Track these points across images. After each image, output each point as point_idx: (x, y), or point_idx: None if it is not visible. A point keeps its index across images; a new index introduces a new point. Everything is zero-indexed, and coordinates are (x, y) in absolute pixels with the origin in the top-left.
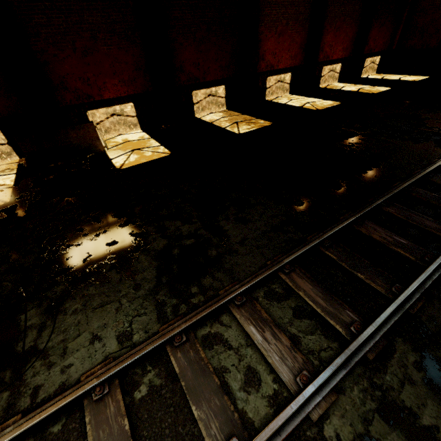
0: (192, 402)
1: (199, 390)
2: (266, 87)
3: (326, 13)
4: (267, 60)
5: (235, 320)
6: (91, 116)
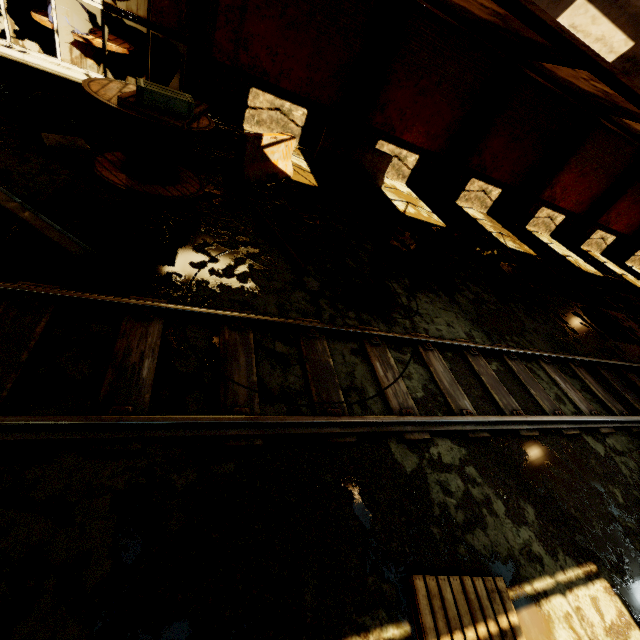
0: (530, 387)
1: (532, 385)
2: (534, 216)
3: (636, 181)
4: (554, 191)
5: (542, 369)
6: (380, 146)
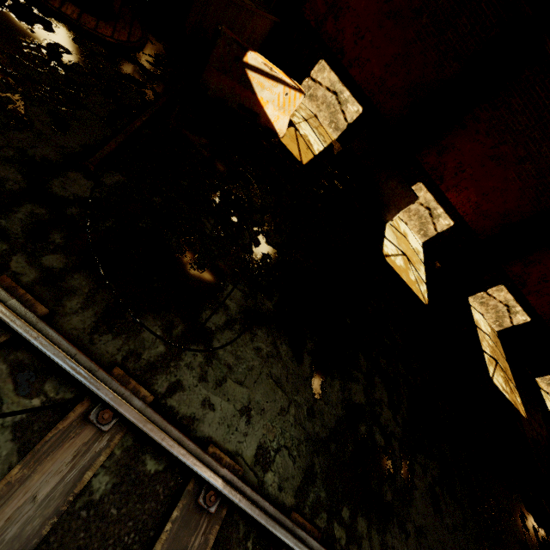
0: None
1: None
2: None
3: None
4: None
5: None
6: (417, 188)
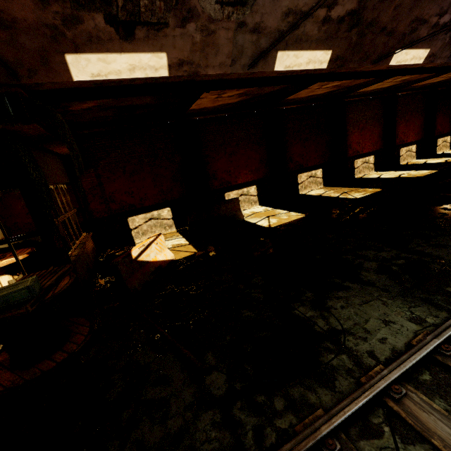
0: None
1: None
2: (354, 168)
3: (396, 112)
4: (353, 148)
5: None
6: (227, 196)
